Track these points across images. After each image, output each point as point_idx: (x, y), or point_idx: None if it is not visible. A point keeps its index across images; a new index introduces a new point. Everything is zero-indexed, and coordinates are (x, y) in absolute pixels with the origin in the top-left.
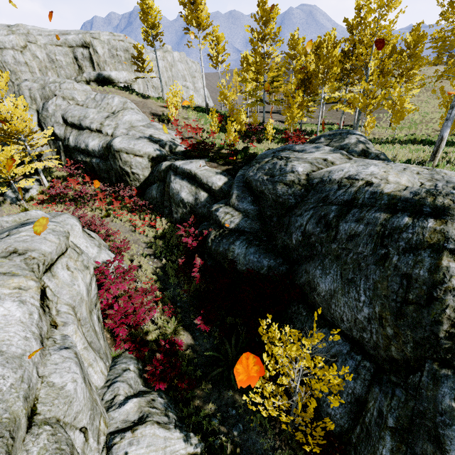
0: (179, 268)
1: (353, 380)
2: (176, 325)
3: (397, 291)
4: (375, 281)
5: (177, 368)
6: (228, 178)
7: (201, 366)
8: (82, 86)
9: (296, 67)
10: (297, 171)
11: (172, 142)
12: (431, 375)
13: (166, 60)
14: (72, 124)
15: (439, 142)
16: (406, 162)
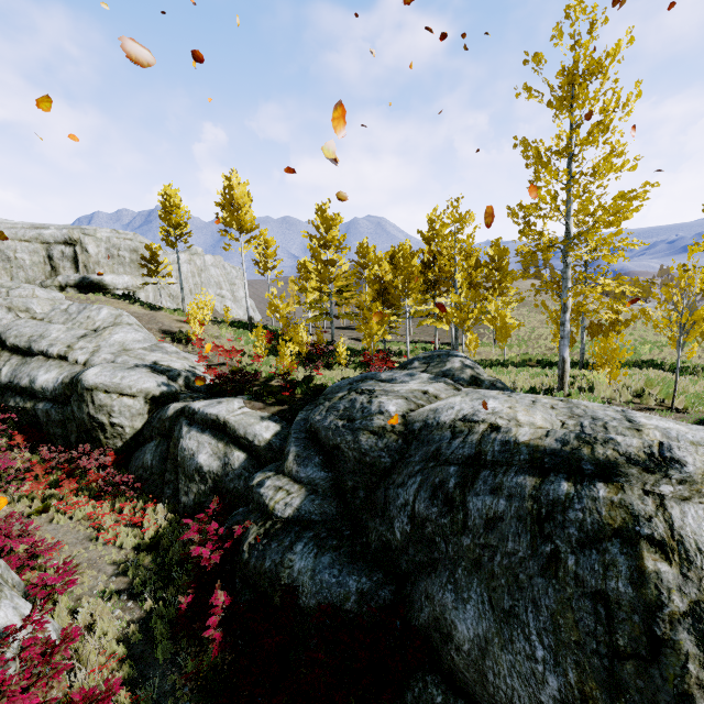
0: (179, 618)
1: None
2: None
3: (594, 631)
4: (551, 612)
5: None
6: (281, 424)
7: None
8: (50, 293)
9: (369, 277)
10: (388, 411)
11: (190, 372)
12: None
13: (193, 263)
14: (13, 348)
15: (562, 364)
16: (530, 390)
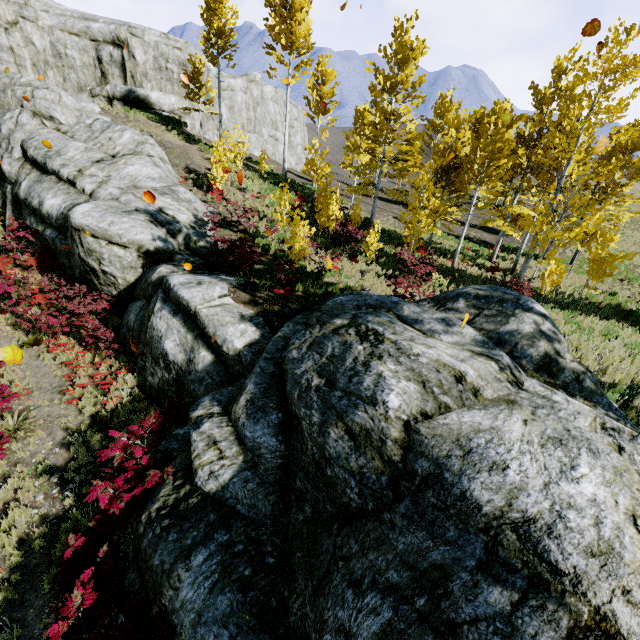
0: (64, 561)
1: None
2: None
3: None
4: None
5: None
6: (262, 331)
7: None
8: (79, 101)
9: (437, 145)
10: (385, 404)
11: (194, 229)
12: None
13: (249, 93)
14: (33, 161)
15: None
16: (632, 395)
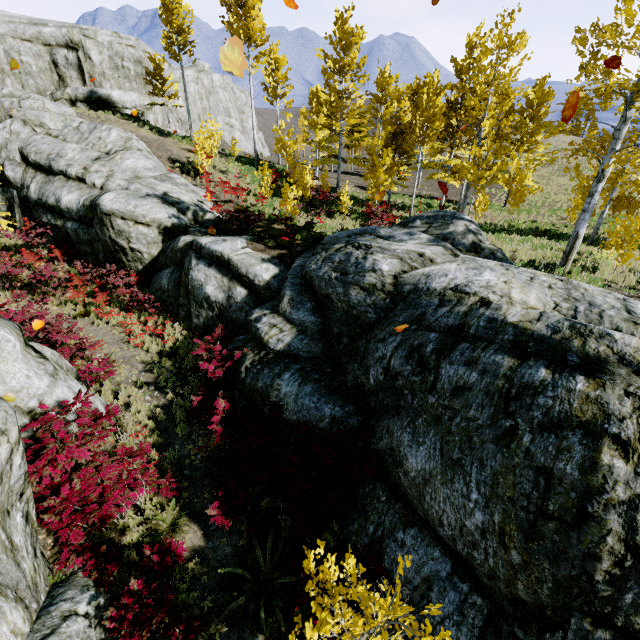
0: (192, 411)
1: (456, 626)
2: (177, 513)
3: (529, 494)
4: (494, 472)
5: (165, 606)
6: (280, 268)
7: (213, 589)
8: (60, 107)
9: (385, 116)
10: (381, 270)
11: (198, 206)
12: (580, 639)
13: (200, 83)
14: (36, 165)
15: (574, 240)
16: (529, 264)
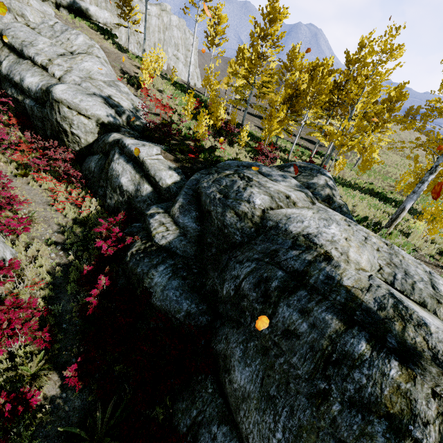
0: (82, 277)
1: None
2: (43, 364)
3: None
4: (300, 425)
5: None
6: (181, 177)
7: (54, 438)
8: (42, 5)
9: (288, 80)
10: (254, 203)
11: (133, 113)
12: None
13: (161, 19)
14: (11, 46)
15: (400, 211)
16: (364, 219)
